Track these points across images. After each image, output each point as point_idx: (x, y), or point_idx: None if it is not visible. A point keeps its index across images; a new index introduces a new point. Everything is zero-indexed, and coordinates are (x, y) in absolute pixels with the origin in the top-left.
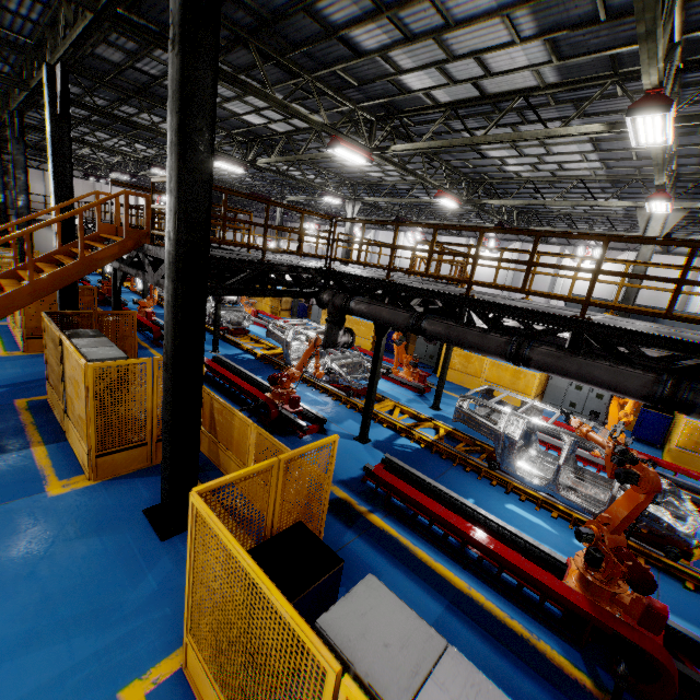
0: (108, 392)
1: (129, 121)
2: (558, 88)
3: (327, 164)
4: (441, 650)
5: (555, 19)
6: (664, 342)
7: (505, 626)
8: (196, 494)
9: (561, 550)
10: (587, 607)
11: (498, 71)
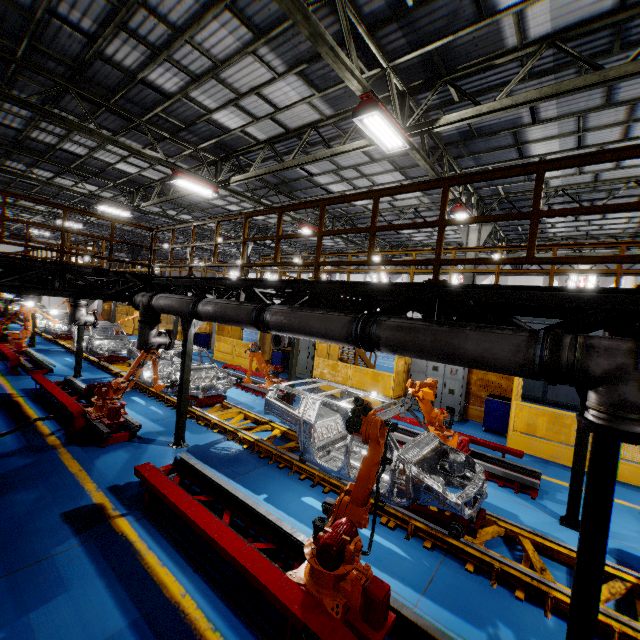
0: None
1: (6, 170)
2: (334, 118)
3: (215, 210)
4: None
5: (291, 54)
6: (372, 288)
7: (199, 639)
8: None
9: None
10: (288, 596)
11: (283, 107)
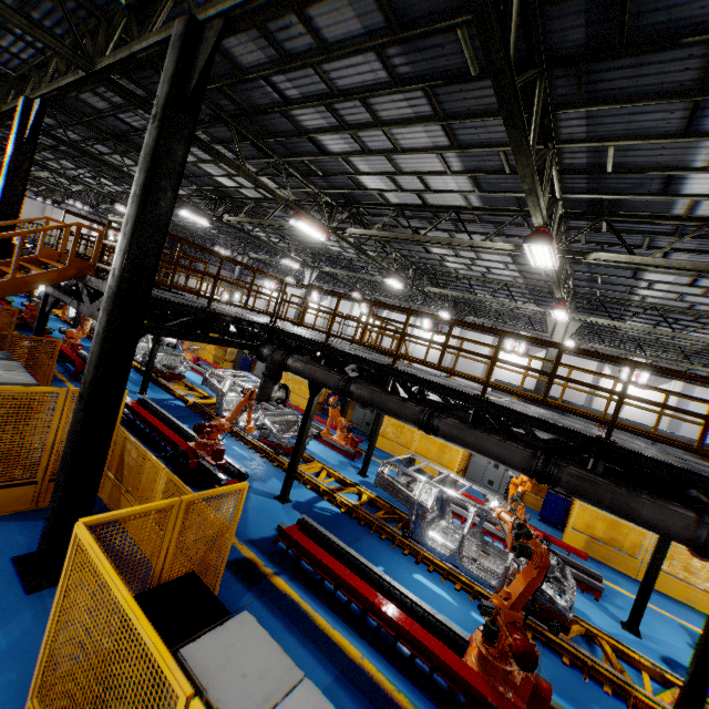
0: (6, 419)
1: (100, 159)
2: (481, 211)
3: (291, 232)
4: (297, 680)
5: (475, 163)
6: (542, 424)
7: (391, 697)
8: (82, 525)
9: (458, 622)
10: (468, 674)
11: (436, 189)
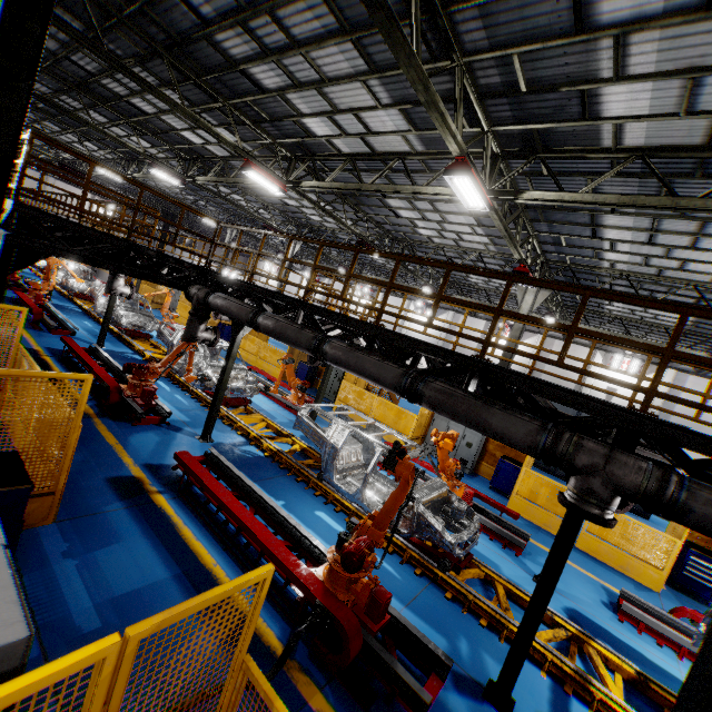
0: None
1: (63, 109)
2: (424, 155)
3: (271, 199)
4: None
5: (400, 92)
6: (426, 347)
7: (228, 598)
8: None
9: None
10: (306, 580)
11: (377, 131)
